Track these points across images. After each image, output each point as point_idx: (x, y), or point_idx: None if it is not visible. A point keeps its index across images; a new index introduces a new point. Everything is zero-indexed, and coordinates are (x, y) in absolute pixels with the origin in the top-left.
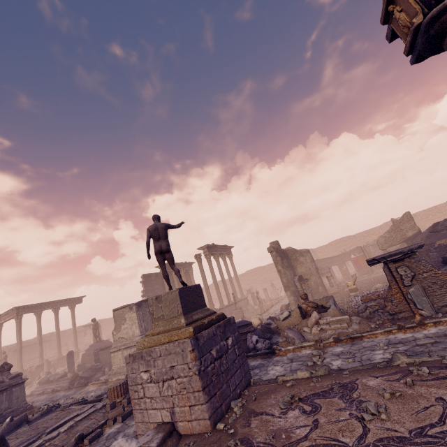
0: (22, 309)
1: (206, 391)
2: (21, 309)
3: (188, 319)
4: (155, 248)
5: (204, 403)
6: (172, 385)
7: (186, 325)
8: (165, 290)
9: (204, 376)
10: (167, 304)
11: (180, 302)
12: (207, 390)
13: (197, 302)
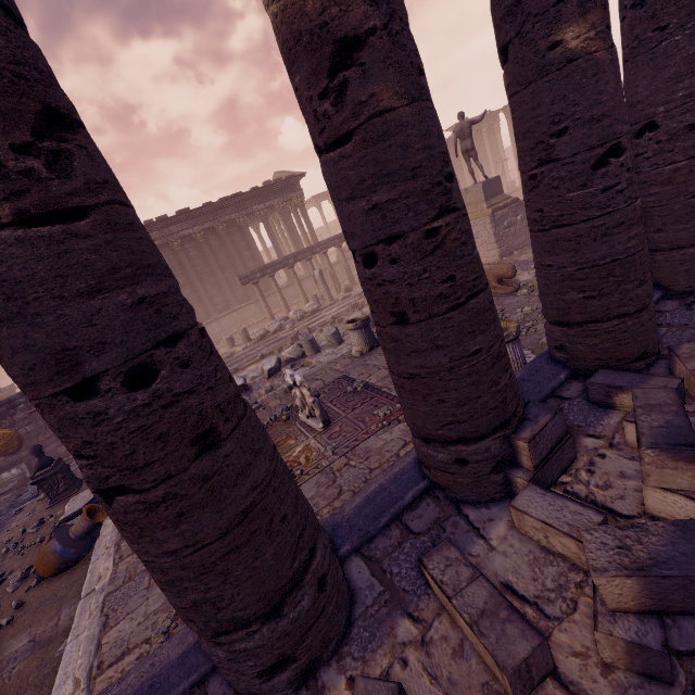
0: (318, 198)
1: (498, 244)
2: (317, 197)
3: (489, 204)
4: (461, 148)
5: (496, 249)
6: (478, 242)
7: (487, 208)
8: (461, 162)
9: (497, 237)
10: (474, 195)
11: (483, 193)
12: (498, 243)
13: (496, 191)
